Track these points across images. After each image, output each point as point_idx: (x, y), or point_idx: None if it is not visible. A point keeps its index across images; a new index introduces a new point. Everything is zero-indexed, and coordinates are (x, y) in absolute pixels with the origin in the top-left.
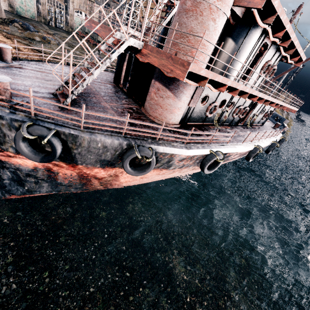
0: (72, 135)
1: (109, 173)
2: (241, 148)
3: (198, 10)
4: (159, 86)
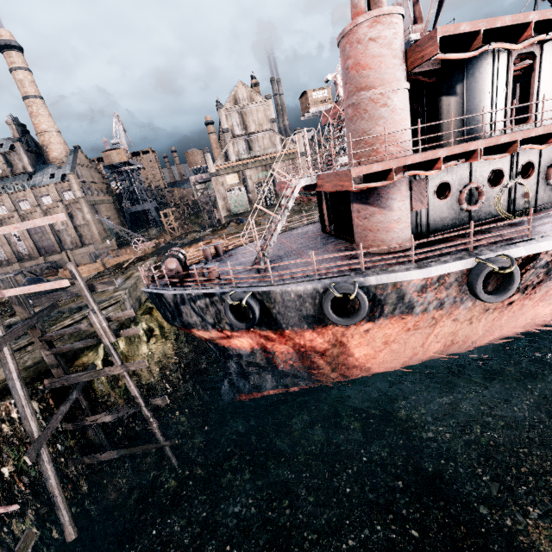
0: (265, 293)
1: (327, 338)
2: None
3: (360, 111)
4: (357, 208)
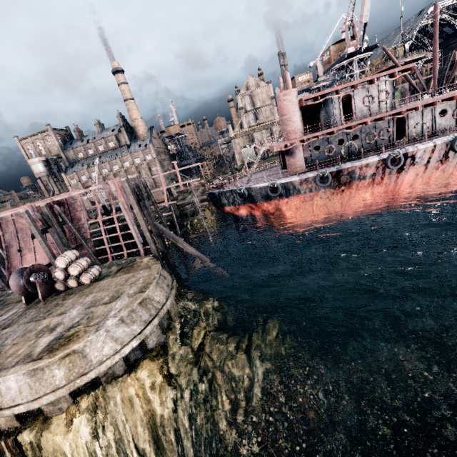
0: (249, 188)
1: (273, 206)
2: (360, 162)
3: (283, 123)
4: (286, 157)
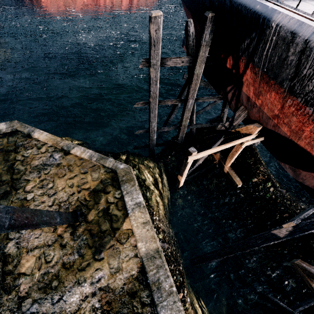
0: None
1: None
2: None
3: None
4: None
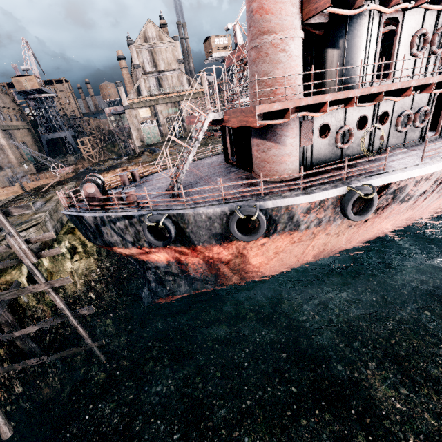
0: (180, 215)
1: (231, 251)
2: (421, 169)
3: (262, 54)
4: (257, 142)
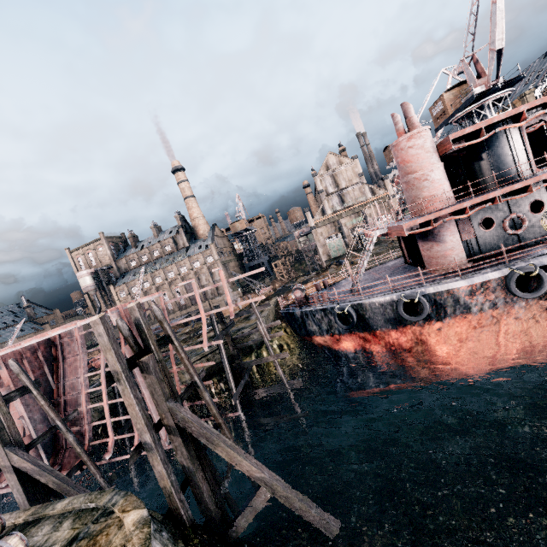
0: (359, 304)
1: (409, 337)
2: None
3: (410, 185)
4: (421, 244)
